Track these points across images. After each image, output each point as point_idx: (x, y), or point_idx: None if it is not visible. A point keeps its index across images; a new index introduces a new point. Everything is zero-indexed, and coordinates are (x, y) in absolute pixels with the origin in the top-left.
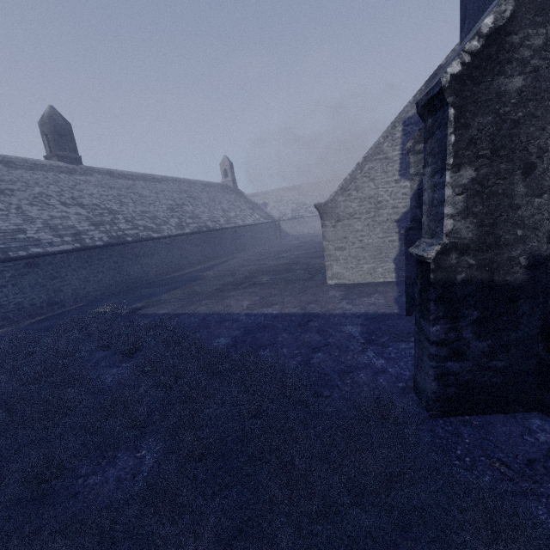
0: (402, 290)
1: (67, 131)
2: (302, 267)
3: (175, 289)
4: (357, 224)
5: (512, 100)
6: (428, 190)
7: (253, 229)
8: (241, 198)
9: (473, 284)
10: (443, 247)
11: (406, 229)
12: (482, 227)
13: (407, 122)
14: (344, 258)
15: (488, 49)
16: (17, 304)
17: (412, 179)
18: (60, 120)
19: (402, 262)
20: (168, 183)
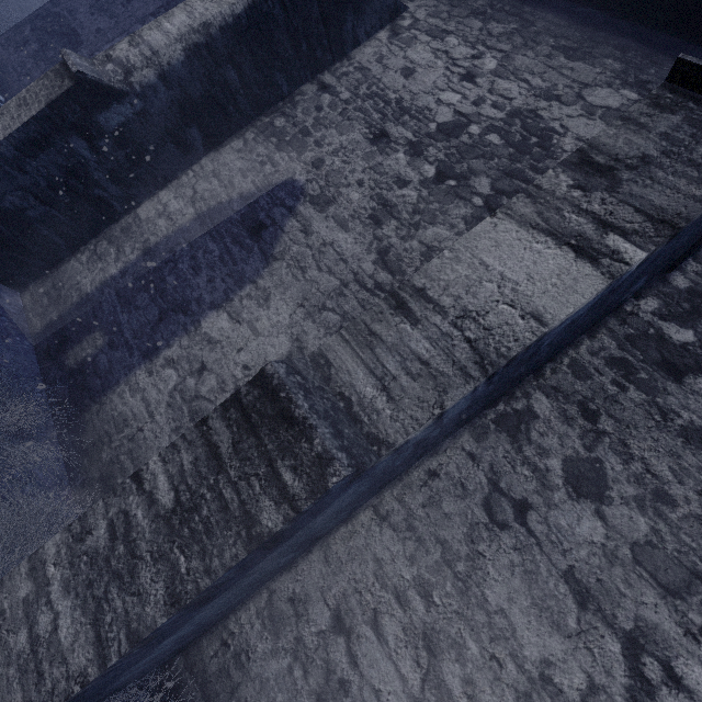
0: None
1: None
2: None
3: None
4: None
5: None
6: None
7: None
8: None
9: None
10: None
11: None
12: None
13: None
14: None
15: None
16: None
17: None
18: None
19: None
20: None
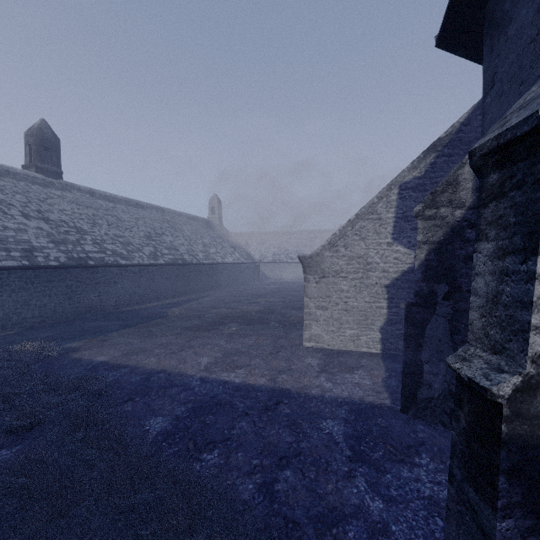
0: (390, 369)
1: (54, 145)
2: (277, 318)
3: (130, 326)
4: (342, 283)
5: None
6: (486, 276)
7: (232, 267)
8: (224, 235)
9: None
10: (526, 381)
11: (407, 303)
12: None
13: (404, 186)
14: (325, 318)
15: None
16: None
17: (418, 247)
18: (49, 134)
19: (389, 332)
20: (151, 211)
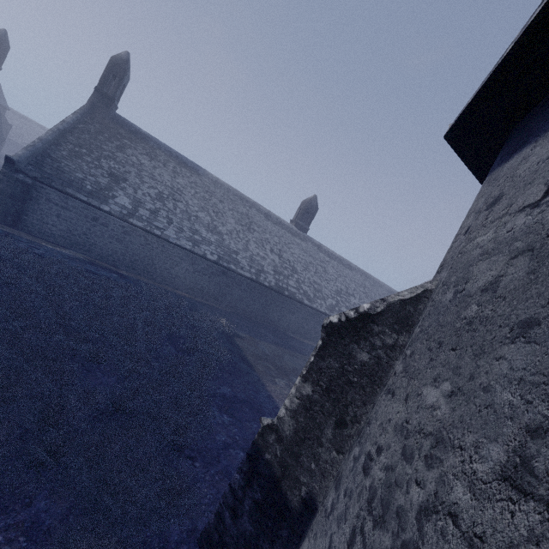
0: None
1: (313, 211)
2: None
3: (277, 345)
4: None
5: (356, 365)
6: None
7: None
8: None
9: (270, 470)
10: (272, 424)
11: None
12: (296, 435)
13: None
14: None
15: (357, 322)
16: (202, 287)
17: None
18: (314, 204)
19: None
20: (356, 273)
